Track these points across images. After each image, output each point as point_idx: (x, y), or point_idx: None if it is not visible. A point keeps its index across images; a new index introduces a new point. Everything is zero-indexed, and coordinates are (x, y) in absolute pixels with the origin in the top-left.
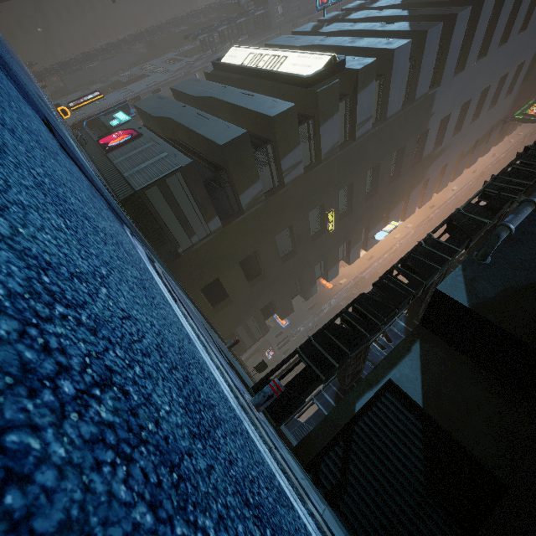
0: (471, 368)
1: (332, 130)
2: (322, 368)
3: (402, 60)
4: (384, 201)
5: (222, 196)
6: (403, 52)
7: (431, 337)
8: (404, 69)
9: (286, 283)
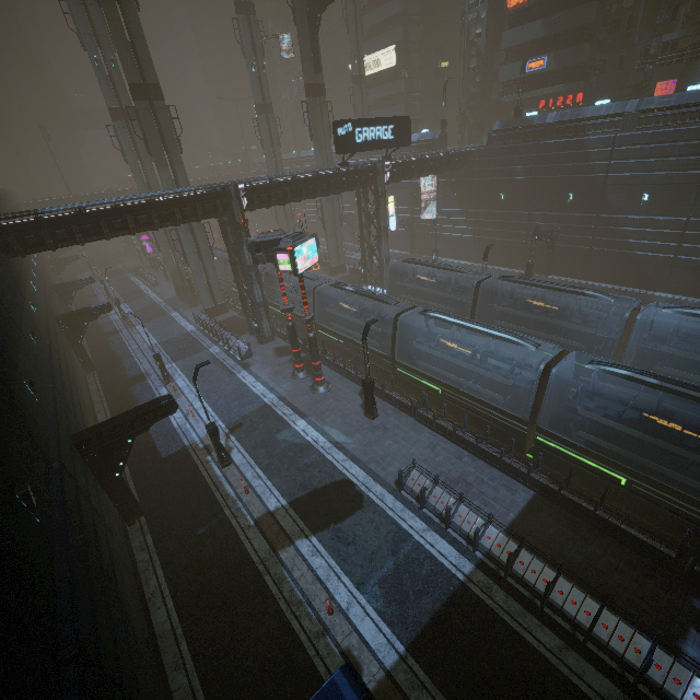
0: (476, 111)
1: (414, 59)
2: (462, 133)
3: (406, 4)
4: (454, 8)
5: (414, 120)
6: (404, 4)
7: (470, 112)
8: (409, 0)
9: (454, 103)
